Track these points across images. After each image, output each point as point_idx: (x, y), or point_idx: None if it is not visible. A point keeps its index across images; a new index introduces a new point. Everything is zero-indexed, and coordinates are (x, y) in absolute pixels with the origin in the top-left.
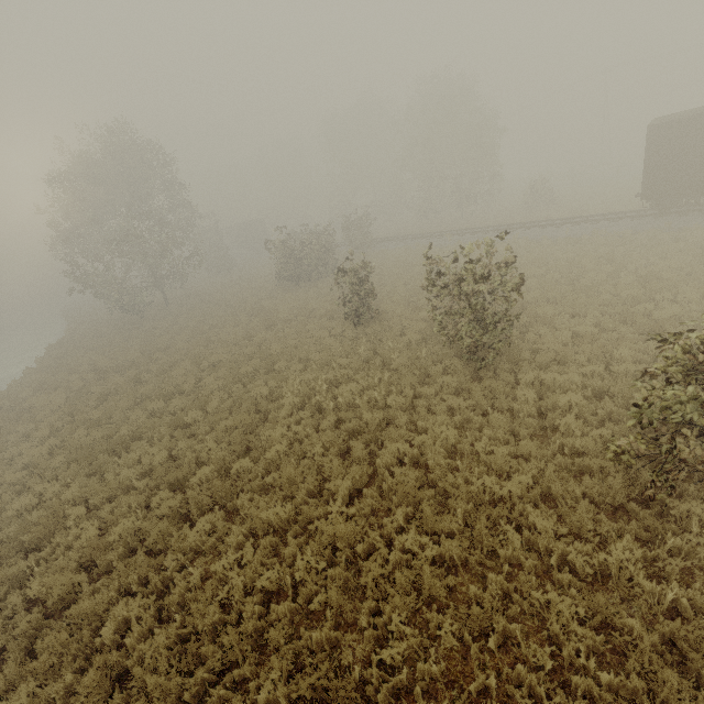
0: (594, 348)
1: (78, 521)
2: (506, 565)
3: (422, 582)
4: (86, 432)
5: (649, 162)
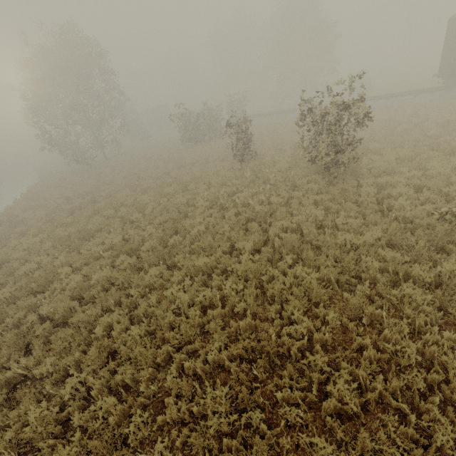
0: (413, 163)
1: (67, 276)
2: (367, 282)
3: (311, 293)
4: (63, 230)
5: (447, 48)
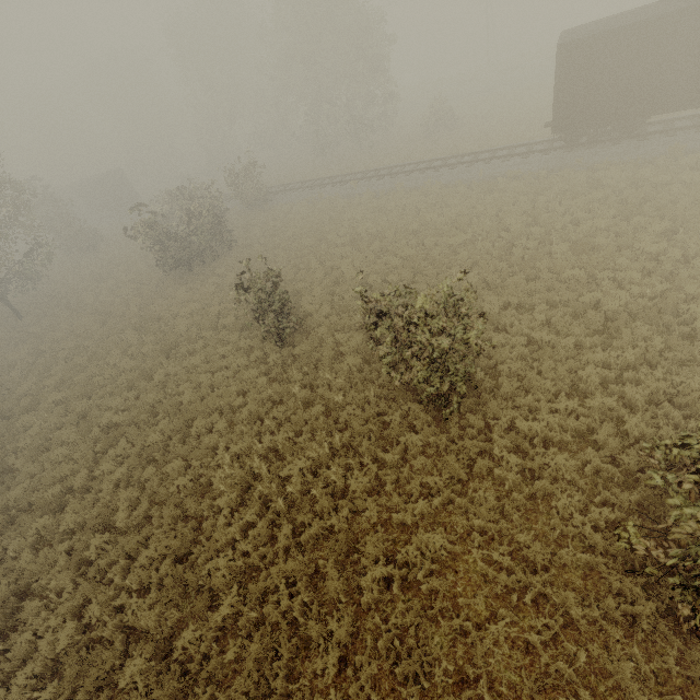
0: (559, 368)
1: None
2: None
3: None
4: None
5: (559, 89)
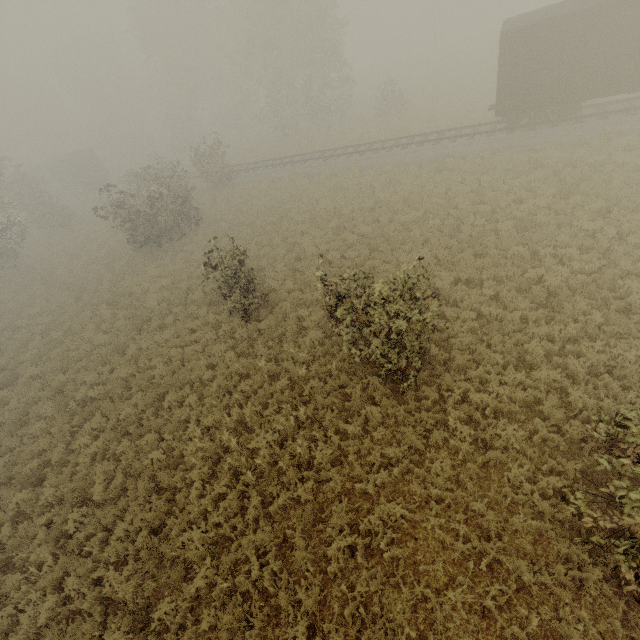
0: (507, 342)
1: None
2: None
3: None
4: None
5: (502, 74)
